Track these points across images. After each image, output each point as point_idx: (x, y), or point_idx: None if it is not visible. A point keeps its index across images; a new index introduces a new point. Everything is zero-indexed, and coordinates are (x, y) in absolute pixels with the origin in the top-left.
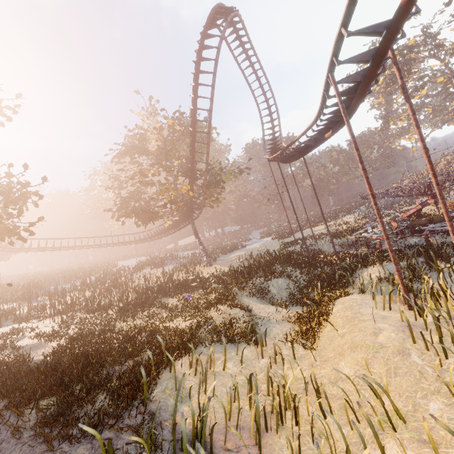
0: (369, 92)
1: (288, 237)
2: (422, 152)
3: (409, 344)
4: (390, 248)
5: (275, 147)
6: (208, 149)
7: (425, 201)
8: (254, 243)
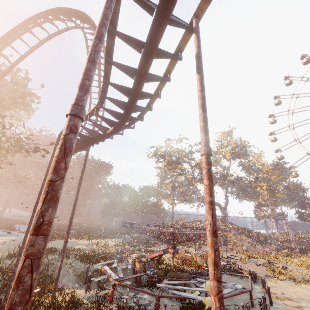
0: (159, 95)
1: None
2: (202, 151)
3: None
4: None
5: None
6: None
7: (167, 249)
8: (7, 235)
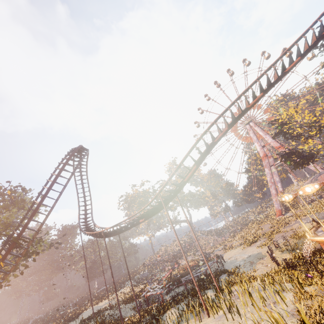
0: None
1: (76, 319)
2: (191, 229)
3: (226, 323)
4: (193, 277)
5: (89, 227)
6: (45, 219)
7: (173, 266)
8: None
